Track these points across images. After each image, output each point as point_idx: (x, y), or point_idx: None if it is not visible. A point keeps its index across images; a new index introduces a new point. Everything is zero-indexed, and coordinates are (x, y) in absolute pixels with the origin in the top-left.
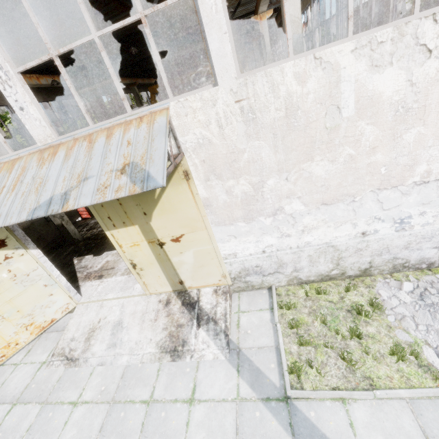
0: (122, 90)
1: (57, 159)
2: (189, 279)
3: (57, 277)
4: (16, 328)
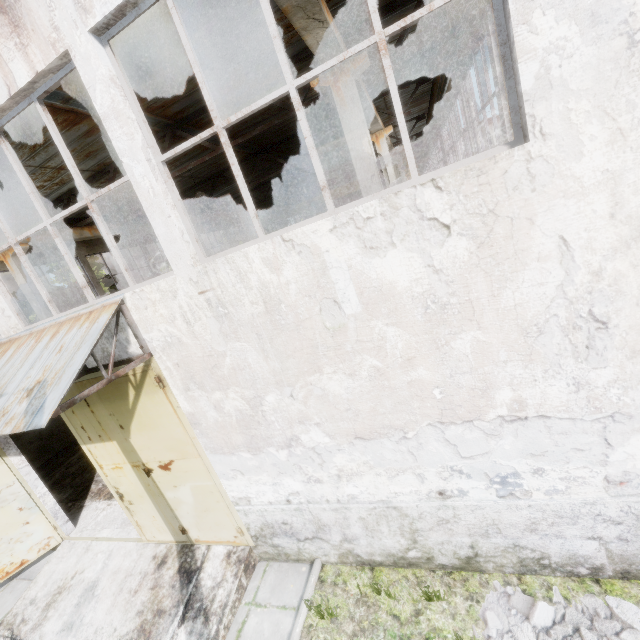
0: (82, 277)
1: (2, 360)
2: (194, 527)
3: (41, 496)
4: None
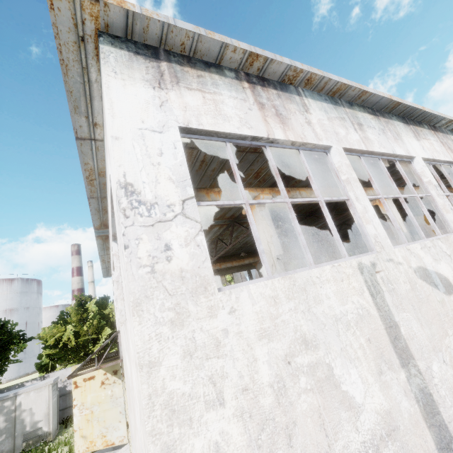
0: None
1: None
2: None
3: None
4: (99, 432)
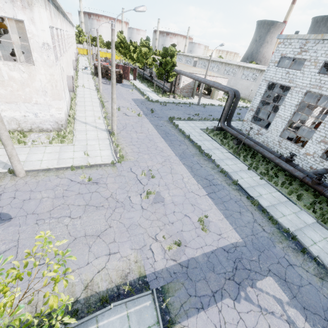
0: None
1: None
2: None
3: None
4: None
